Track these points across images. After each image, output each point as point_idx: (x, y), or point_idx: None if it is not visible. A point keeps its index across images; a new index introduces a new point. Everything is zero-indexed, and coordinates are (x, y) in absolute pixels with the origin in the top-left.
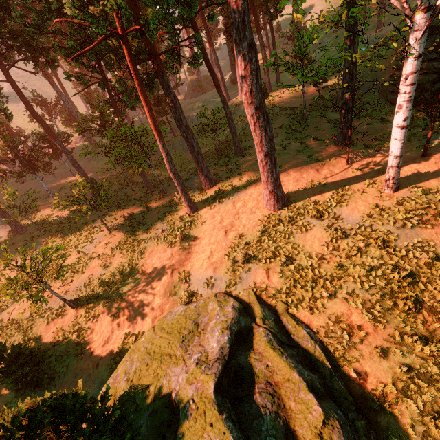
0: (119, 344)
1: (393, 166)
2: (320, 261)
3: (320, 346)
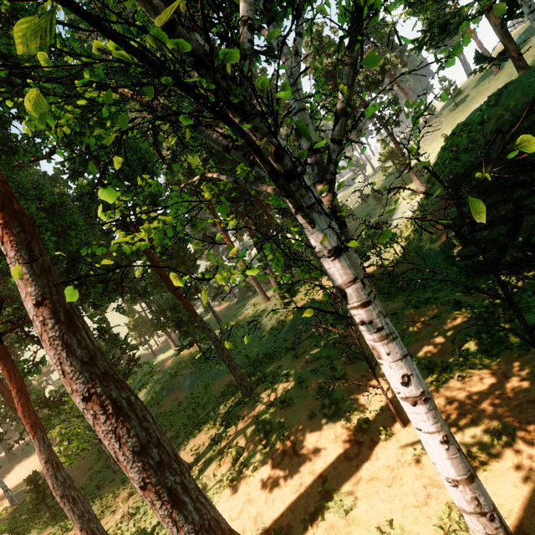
0: None
1: (466, 510)
2: None
3: None
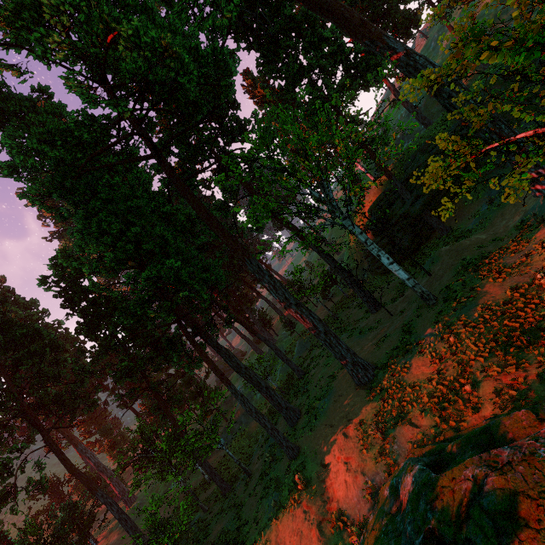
0: None
1: (414, 285)
2: (440, 374)
3: None
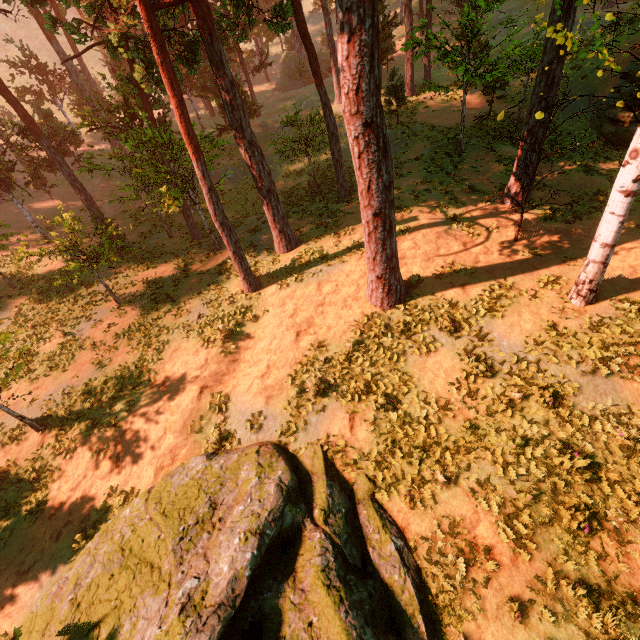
0: (98, 505)
1: (596, 261)
2: (442, 413)
3: (414, 581)
